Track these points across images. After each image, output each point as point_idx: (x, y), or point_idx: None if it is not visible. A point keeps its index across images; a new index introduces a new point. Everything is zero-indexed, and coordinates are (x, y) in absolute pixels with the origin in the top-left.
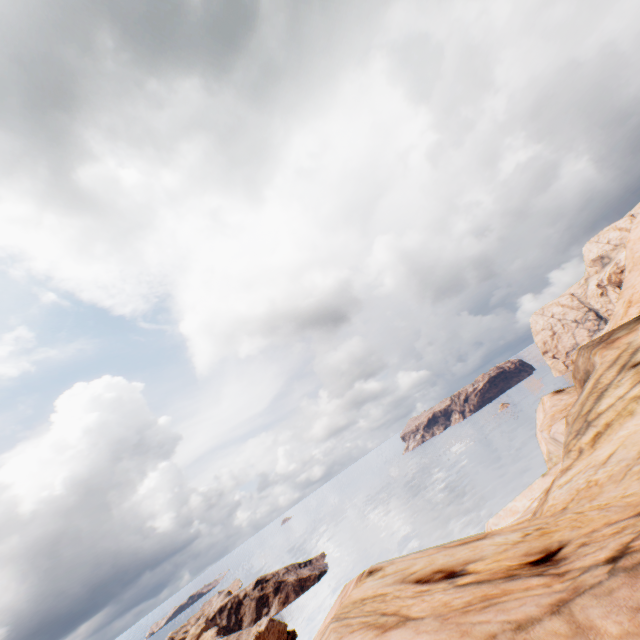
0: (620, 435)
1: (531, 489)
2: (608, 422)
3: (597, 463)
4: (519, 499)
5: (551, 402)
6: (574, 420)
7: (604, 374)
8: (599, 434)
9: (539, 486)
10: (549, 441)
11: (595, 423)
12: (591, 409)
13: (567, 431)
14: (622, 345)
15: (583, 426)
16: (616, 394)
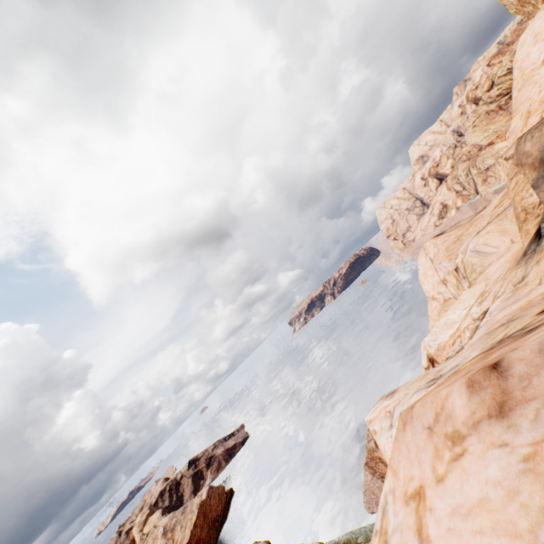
0: None
1: (461, 301)
2: None
3: None
4: (451, 313)
5: (440, 240)
6: None
7: None
8: None
9: (470, 295)
10: (471, 255)
11: None
12: None
13: None
14: None
15: None
16: None
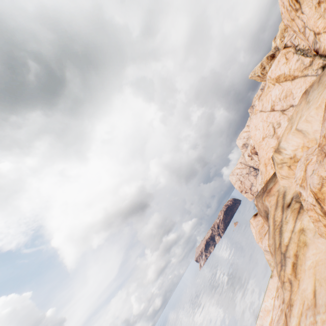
0: (308, 265)
1: (269, 289)
2: (295, 253)
3: (309, 303)
4: (266, 299)
5: (255, 223)
6: (274, 251)
7: (275, 214)
8: (295, 264)
9: (272, 286)
10: (265, 253)
11: (288, 254)
12: (280, 242)
13: (274, 261)
14: (275, 192)
15: (282, 258)
16: (289, 228)
